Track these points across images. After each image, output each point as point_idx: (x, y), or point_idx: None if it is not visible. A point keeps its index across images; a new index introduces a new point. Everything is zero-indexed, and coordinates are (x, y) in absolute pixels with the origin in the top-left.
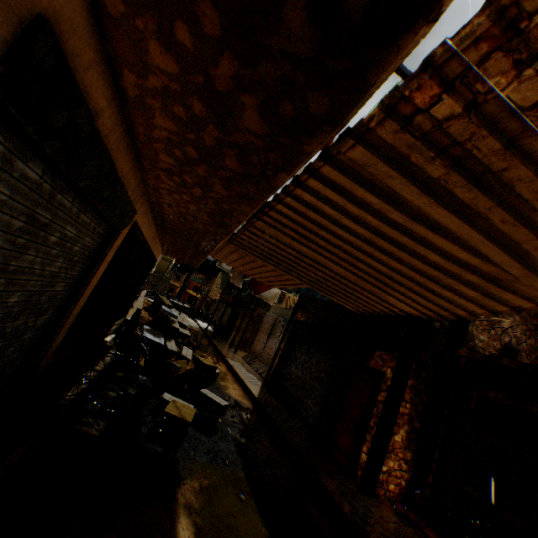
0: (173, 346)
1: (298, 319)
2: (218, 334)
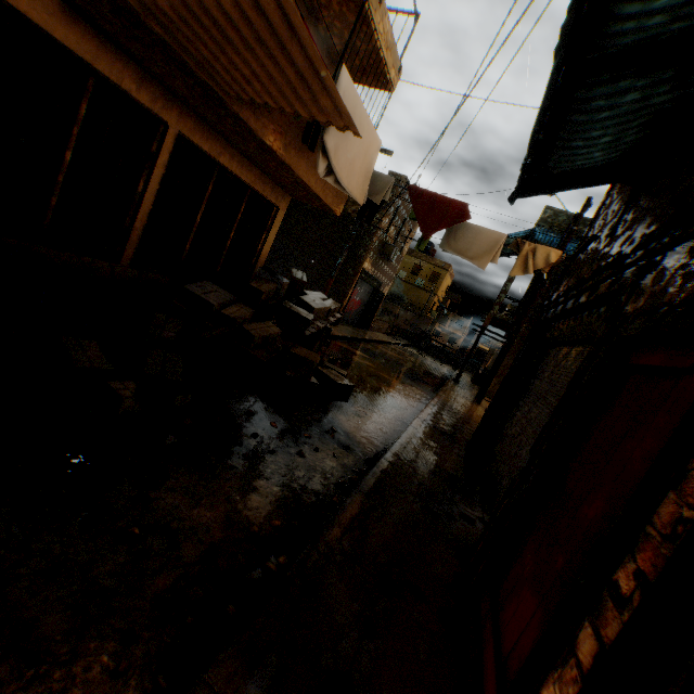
0: (238, 314)
1: (550, 298)
2: (477, 383)
